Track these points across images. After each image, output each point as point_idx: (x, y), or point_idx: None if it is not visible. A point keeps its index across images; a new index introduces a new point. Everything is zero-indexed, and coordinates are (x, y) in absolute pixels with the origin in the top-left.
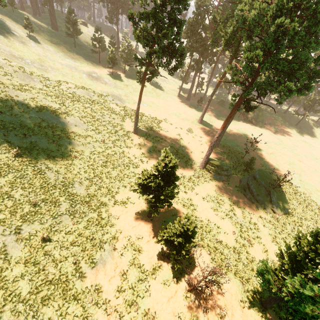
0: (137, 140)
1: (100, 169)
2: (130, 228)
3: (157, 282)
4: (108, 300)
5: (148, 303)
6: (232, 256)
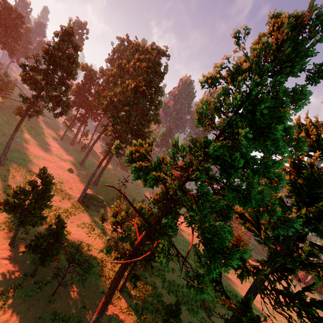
0: (2, 171)
1: None
2: None
3: (16, 298)
4: None
5: (0, 319)
6: (99, 264)
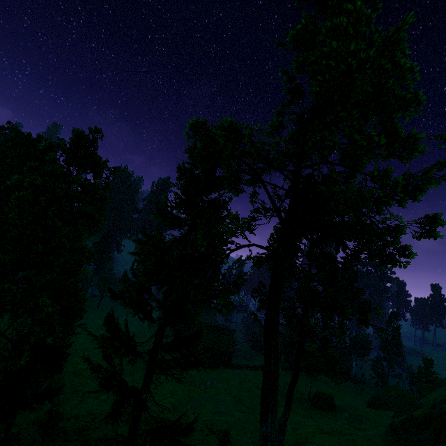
0: None
1: None
2: None
3: None
4: None
5: None
6: None
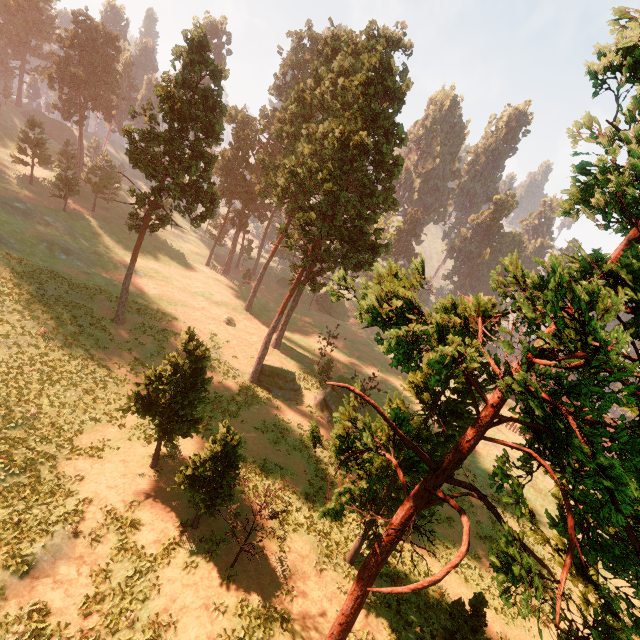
0: (123, 335)
1: (34, 389)
2: (111, 491)
3: (174, 567)
4: (64, 625)
5: (155, 606)
6: (304, 505)
